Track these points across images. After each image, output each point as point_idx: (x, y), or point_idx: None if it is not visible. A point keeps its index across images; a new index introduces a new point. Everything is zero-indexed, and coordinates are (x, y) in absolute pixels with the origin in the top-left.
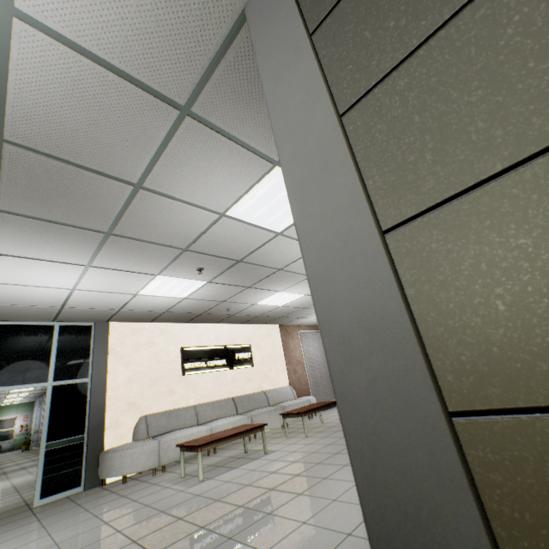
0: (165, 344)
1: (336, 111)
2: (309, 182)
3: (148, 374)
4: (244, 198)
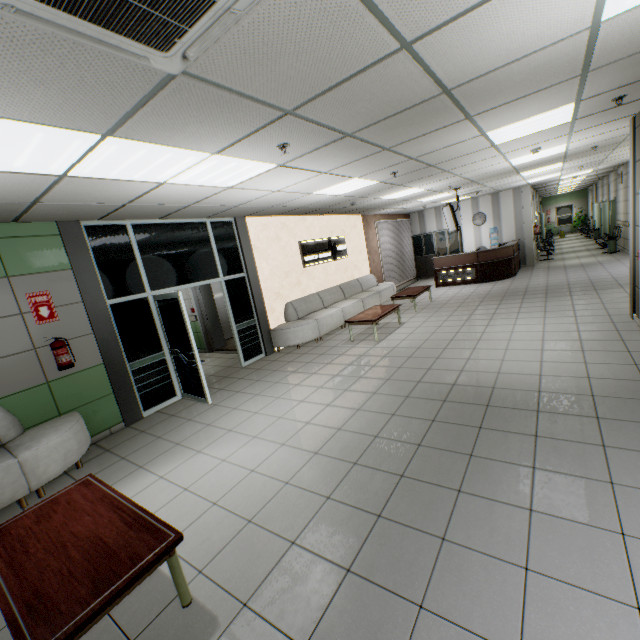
0: (287, 239)
1: None
2: None
3: (282, 268)
4: (517, 123)
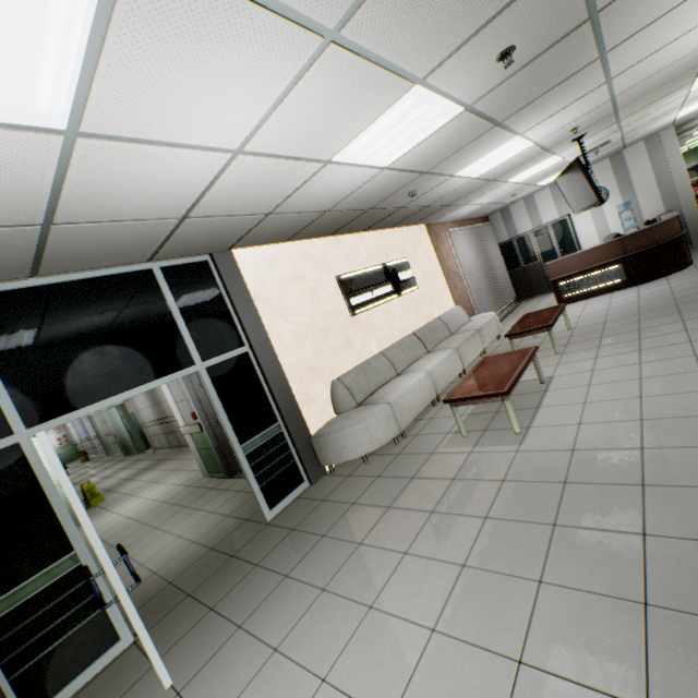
0: (315, 275)
1: None
2: None
3: (314, 324)
4: None
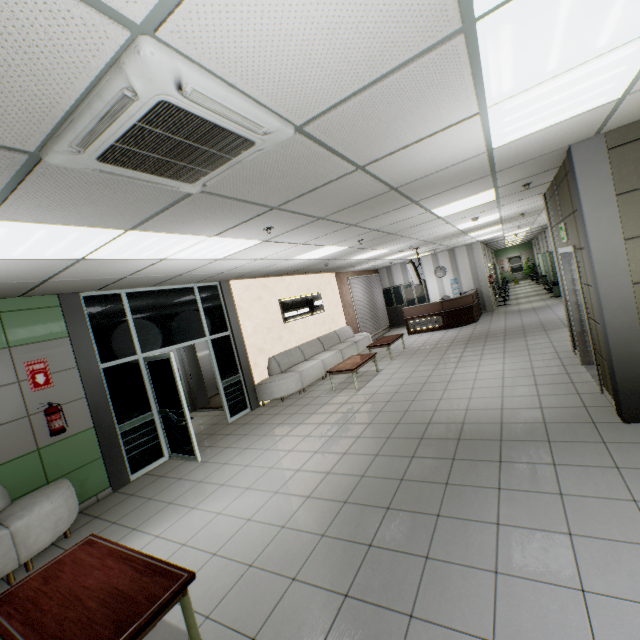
0: (268, 298)
1: (623, 239)
2: (605, 261)
3: (264, 324)
4: (454, 203)
